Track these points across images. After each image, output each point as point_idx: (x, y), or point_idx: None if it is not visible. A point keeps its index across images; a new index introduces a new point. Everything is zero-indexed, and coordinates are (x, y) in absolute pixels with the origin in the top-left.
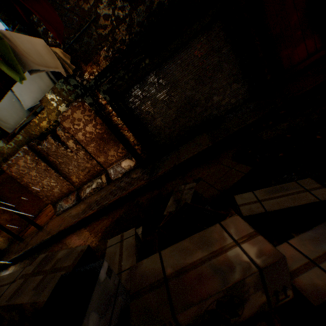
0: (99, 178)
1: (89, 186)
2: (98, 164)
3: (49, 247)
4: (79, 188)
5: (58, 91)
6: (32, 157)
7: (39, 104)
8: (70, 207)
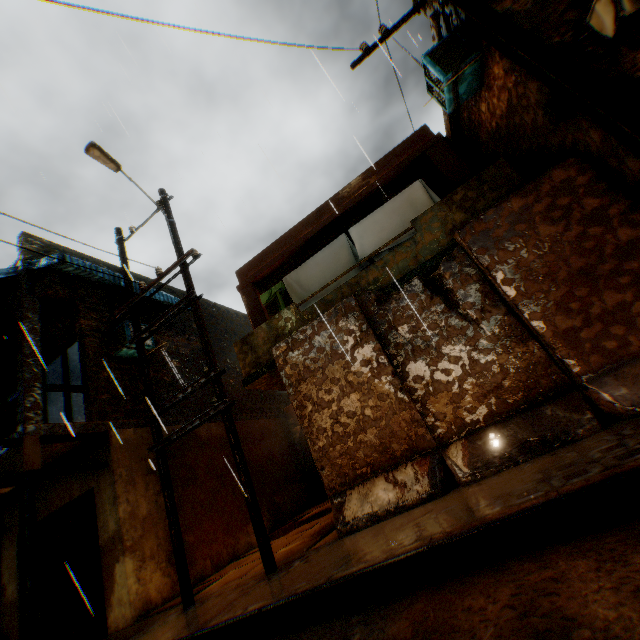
0: (542, 409)
1: (496, 433)
2: (547, 358)
3: (386, 606)
4: (446, 442)
5: (462, 198)
6: (354, 323)
7: (407, 228)
8: (402, 503)
